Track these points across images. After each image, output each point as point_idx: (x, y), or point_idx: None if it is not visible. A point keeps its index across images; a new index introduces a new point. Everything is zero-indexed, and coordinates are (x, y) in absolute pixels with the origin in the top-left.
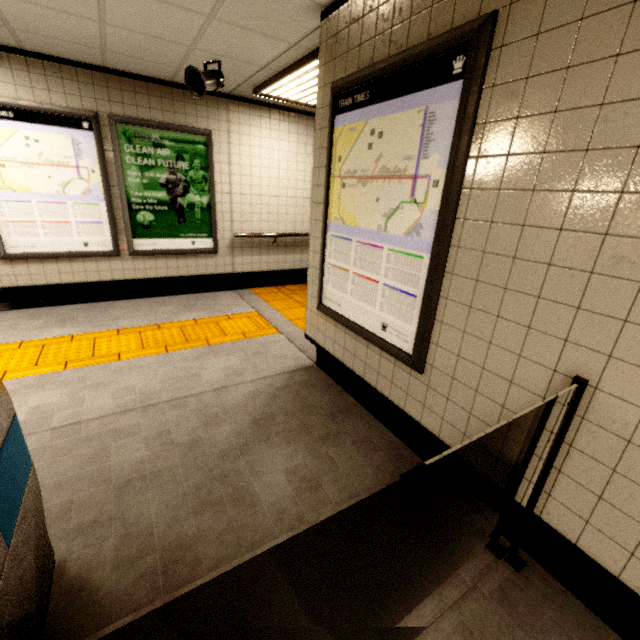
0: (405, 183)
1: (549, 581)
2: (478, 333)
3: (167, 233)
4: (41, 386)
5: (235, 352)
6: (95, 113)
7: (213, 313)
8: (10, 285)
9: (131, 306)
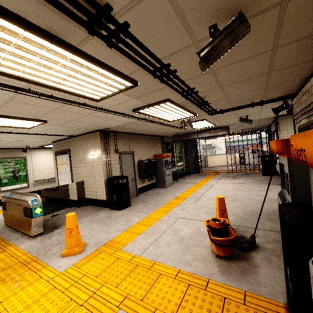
0: (66, 164)
1: (90, 206)
2: (77, 180)
3: (12, 184)
4: None
5: None
6: None
7: None
8: None
9: None
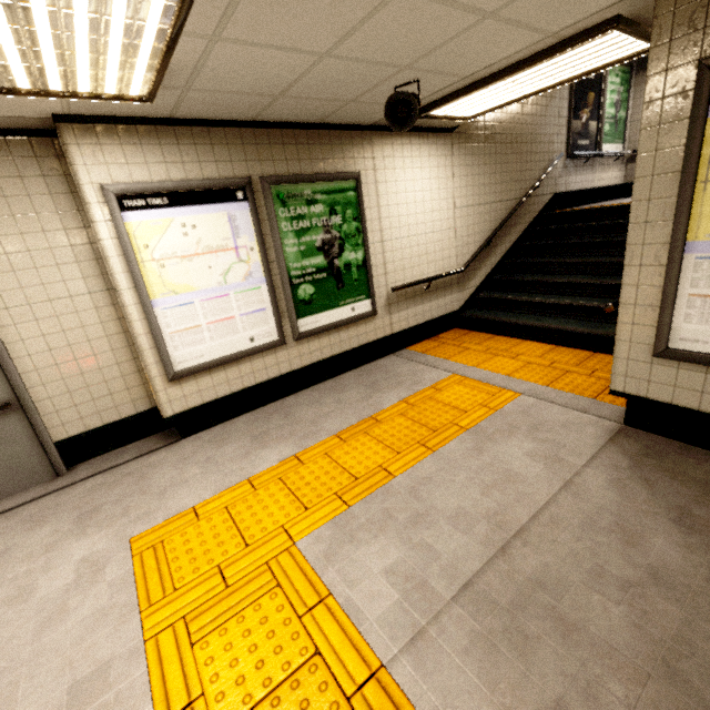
0: None
1: None
2: None
3: (327, 304)
4: (352, 538)
5: (509, 431)
6: (248, 178)
7: (410, 387)
8: (181, 410)
9: (308, 401)
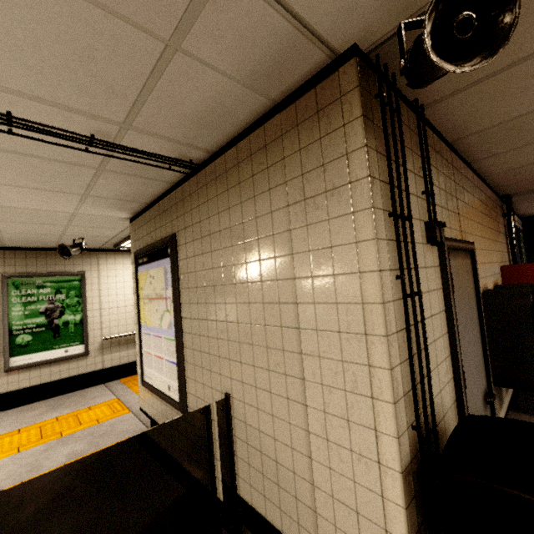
0: (164, 301)
1: None
2: (199, 379)
3: (43, 347)
4: None
5: (84, 437)
6: None
7: (77, 407)
8: None
9: None
